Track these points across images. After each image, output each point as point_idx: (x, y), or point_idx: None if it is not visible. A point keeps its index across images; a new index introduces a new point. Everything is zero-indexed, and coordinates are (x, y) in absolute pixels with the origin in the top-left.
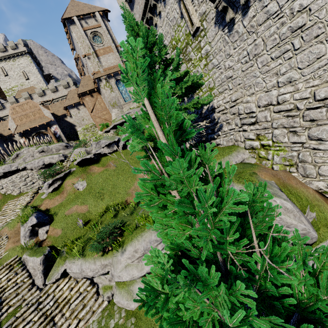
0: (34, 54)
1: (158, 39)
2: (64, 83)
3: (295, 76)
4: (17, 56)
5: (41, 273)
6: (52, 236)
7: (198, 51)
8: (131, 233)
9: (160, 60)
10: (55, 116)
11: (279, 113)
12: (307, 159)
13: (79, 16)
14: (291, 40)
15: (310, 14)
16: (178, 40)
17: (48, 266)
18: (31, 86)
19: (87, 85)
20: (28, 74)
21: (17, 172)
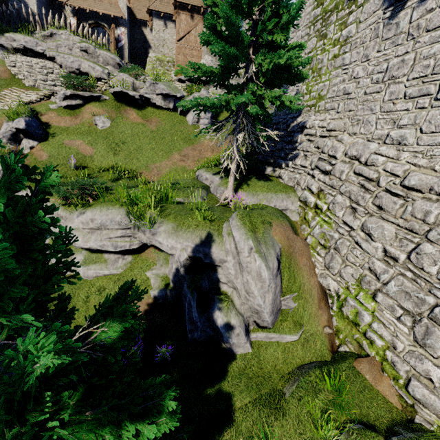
0: None
1: None
2: None
3: (410, 139)
4: None
5: None
6: (34, 155)
7: (340, 27)
8: (104, 202)
9: (275, 2)
10: (131, 15)
11: (358, 176)
12: (343, 249)
13: None
14: None
15: None
16: None
17: None
18: None
19: None
20: None
21: (41, 57)
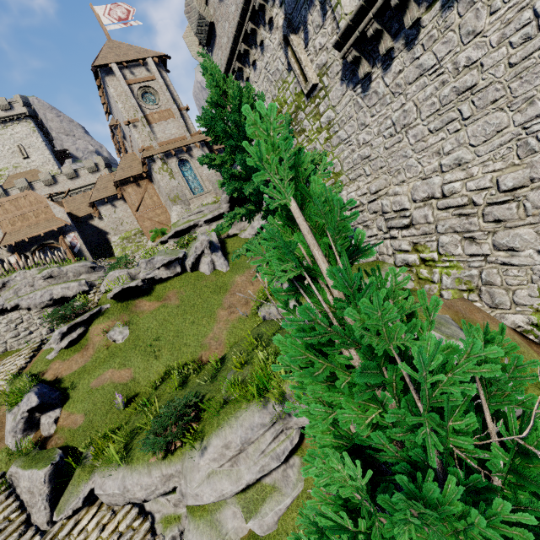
0: (39, 119)
1: (256, 100)
2: (90, 165)
3: (467, 156)
4: (10, 121)
5: (45, 501)
6: (65, 427)
7: (315, 118)
8: (217, 415)
9: None
10: (74, 218)
11: (445, 210)
12: (495, 279)
13: (121, 63)
14: (458, 106)
15: (483, 71)
16: (284, 102)
17: (59, 485)
18: (31, 169)
19: (130, 168)
20: (29, 149)
21: (1, 314)
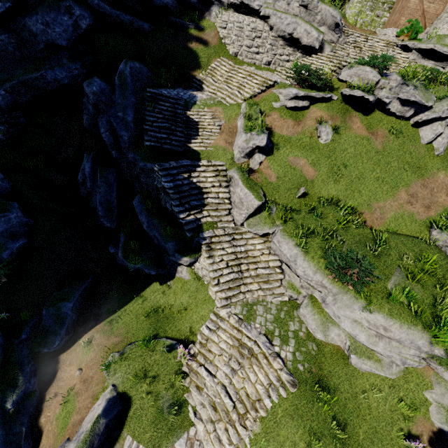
0: None
1: None
2: None
3: None
4: None
5: (247, 215)
6: (264, 174)
7: None
8: (387, 302)
9: None
10: None
11: None
12: None
13: None
14: None
15: None
16: None
17: (254, 212)
18: None
19: None
20: None
21: (253, 14)
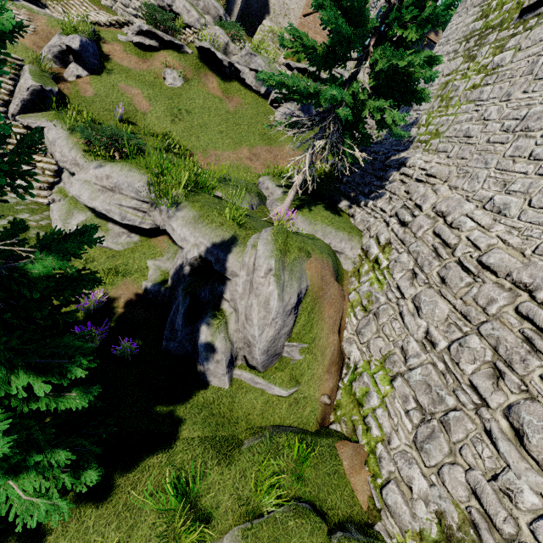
0: None
1: None
2: None
3: (513, 210)
4: None
5: (20, 101)
6: (78, 86)
7: (494, 51)
8: (131, 163)
9: None
10: None
11: (436, 236)
12: (383, 317)
13: None
14: None
15: None
16: (501, 5)
17: (36, 104)
18: None
19: None
20: None
21: None
